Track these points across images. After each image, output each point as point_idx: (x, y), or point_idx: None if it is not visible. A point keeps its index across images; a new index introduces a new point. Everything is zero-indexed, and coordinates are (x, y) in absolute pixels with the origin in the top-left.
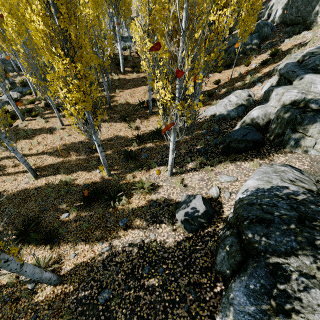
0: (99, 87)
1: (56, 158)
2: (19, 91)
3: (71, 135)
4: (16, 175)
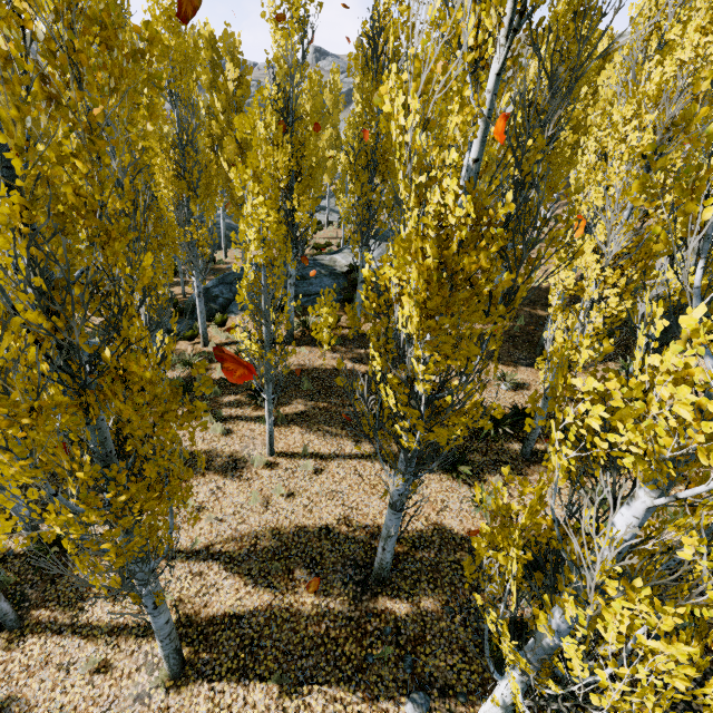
0: (360, 347)
1: (250, 589)
2: (168, 329)
3: (296, 496)
4: (112, 641)
